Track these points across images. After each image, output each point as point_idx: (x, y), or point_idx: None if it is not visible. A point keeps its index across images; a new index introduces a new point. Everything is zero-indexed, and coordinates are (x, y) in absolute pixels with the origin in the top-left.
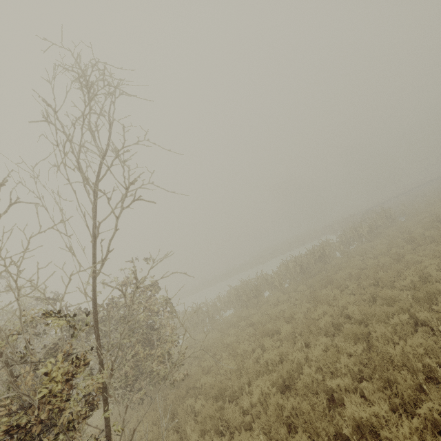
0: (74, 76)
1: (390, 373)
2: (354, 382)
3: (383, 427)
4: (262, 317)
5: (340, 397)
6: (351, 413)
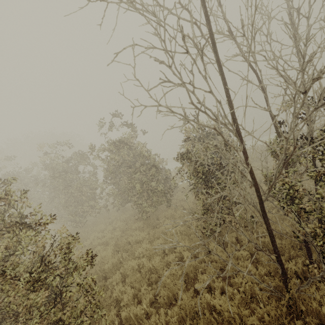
0: None
1: None
2: None
3: None
4: None
5: None
6: None
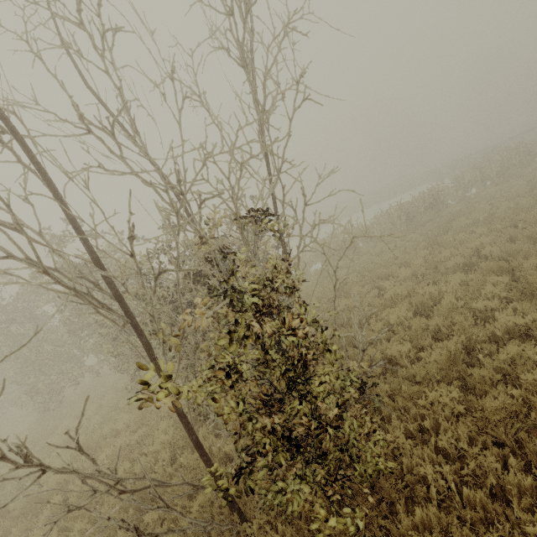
0: None
1: None
2: (502, 304)
3: None
4: (369, 264)
5: (483, 316)
6: (504, 322)
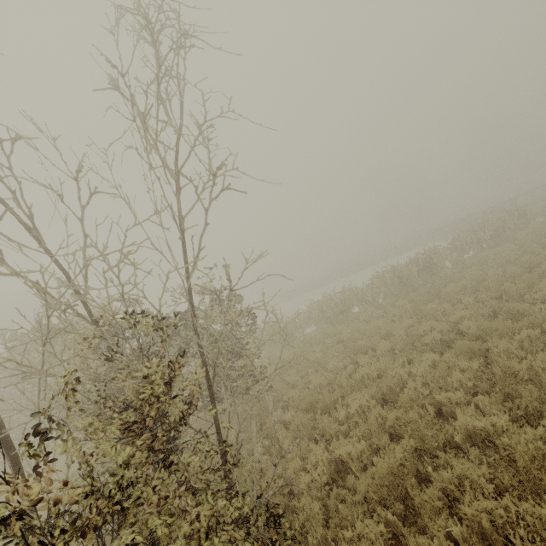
0: (140, 26)
1: (512, 388)
2: (467, 396)
3: (500, 436)
4: (353, 333)
5: (449, 410)
6: (463, 423)
